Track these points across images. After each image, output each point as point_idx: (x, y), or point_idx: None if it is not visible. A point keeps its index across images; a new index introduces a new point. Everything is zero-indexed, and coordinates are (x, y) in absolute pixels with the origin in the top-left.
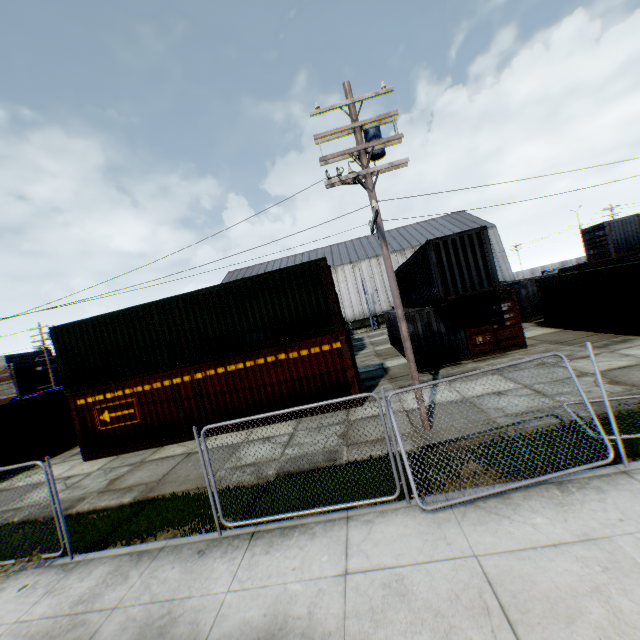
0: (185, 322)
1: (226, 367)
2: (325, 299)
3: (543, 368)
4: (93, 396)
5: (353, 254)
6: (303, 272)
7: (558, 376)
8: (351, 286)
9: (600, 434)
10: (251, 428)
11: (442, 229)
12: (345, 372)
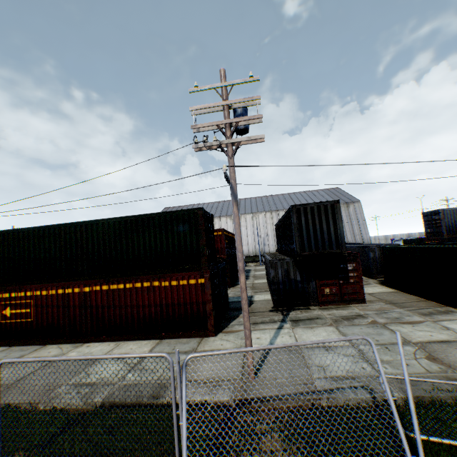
0: (84, 243)
1: (110, 285)
2: (197, 241)
3: (373, 327)
4: (2, 293)
5: (254, 207)
6: (183, 217)
7: (384, 339)
8: (249, 230)
9: (402, 442)
10: (120, 341)
11: (321, 198)
12: (205, 305)
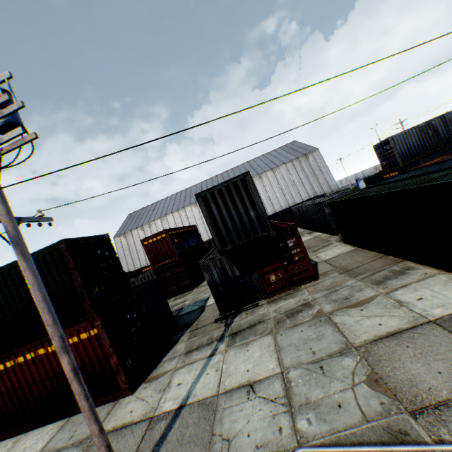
0: None
1: None
2: (73, 284)
3: (316, 325)
4: None
5: None
6: (46, 258)
7: (322, 349)
8: None
9: None
10: (24, 432)
11: (280, 157)
12: (109, 359)
